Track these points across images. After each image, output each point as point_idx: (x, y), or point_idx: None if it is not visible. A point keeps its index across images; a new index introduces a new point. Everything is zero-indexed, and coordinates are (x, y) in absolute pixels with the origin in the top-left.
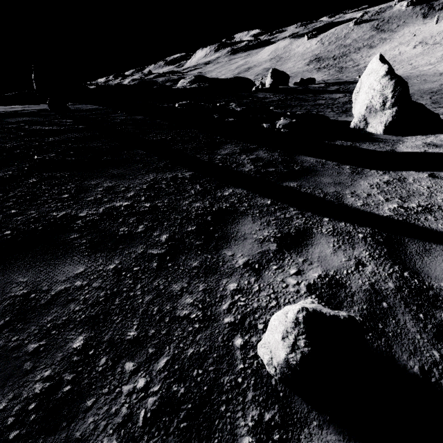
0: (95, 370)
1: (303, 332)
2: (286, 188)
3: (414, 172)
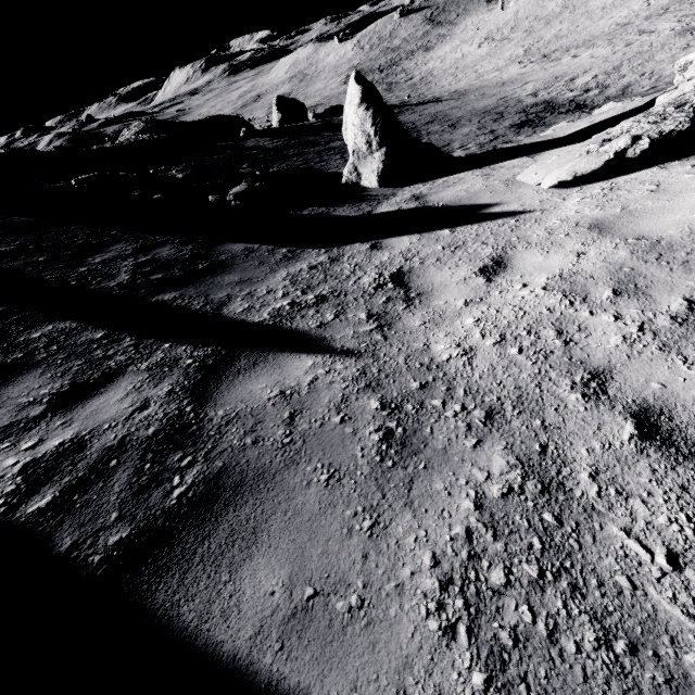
0: None
1: None
2: (151, 305)
3: (360, 243)
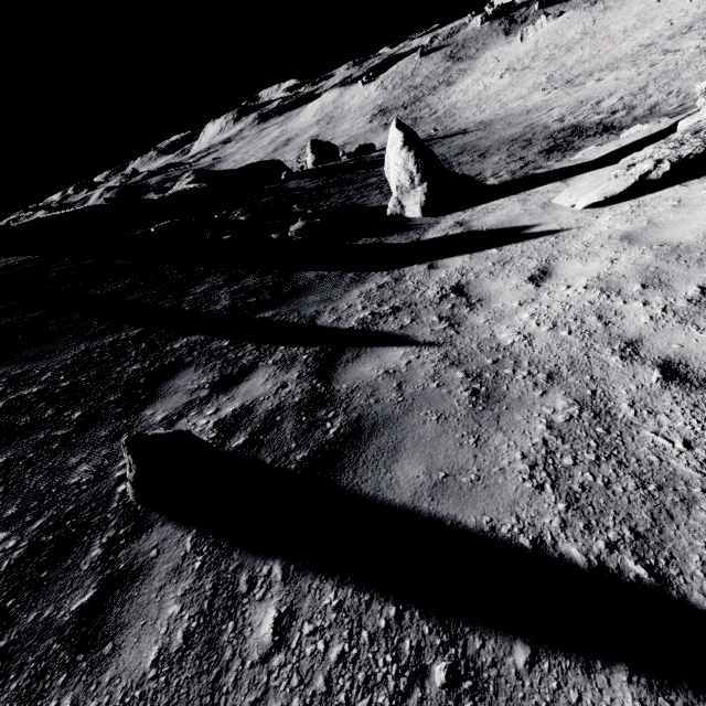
0: None
1: (129, 453)
2: (257, 321)
3: (417, 265)
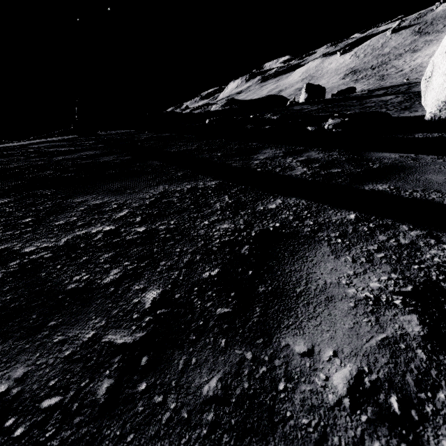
0: None
1: None
2: (373, 193)
3: None
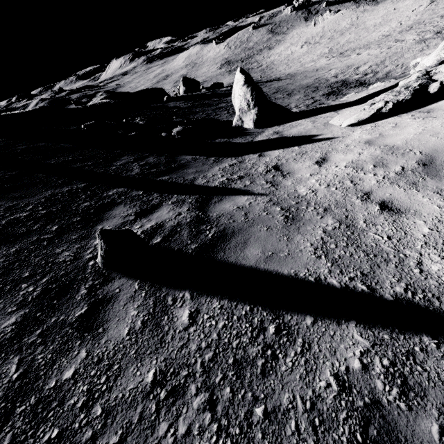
0: (3, 291)
1: (101, 239)
2: (158, 181)
3: (252, 154)
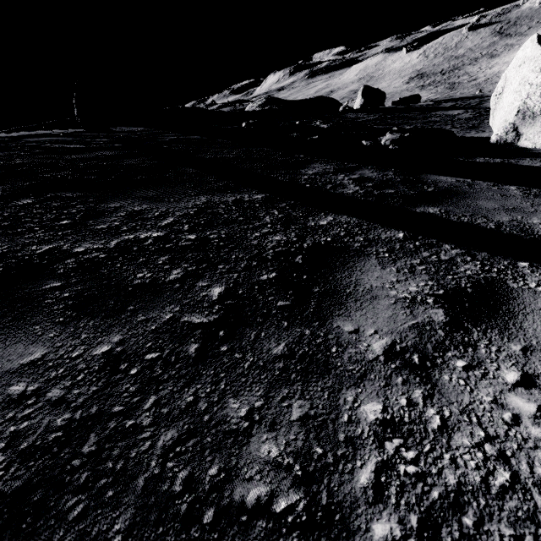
0: None
1: None
2: (423, 215)
3: None
